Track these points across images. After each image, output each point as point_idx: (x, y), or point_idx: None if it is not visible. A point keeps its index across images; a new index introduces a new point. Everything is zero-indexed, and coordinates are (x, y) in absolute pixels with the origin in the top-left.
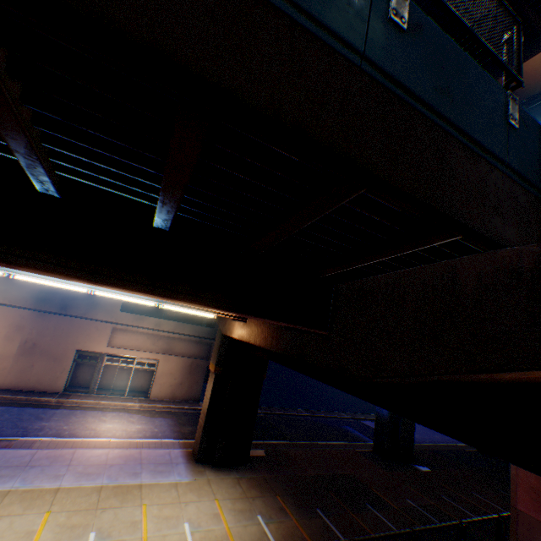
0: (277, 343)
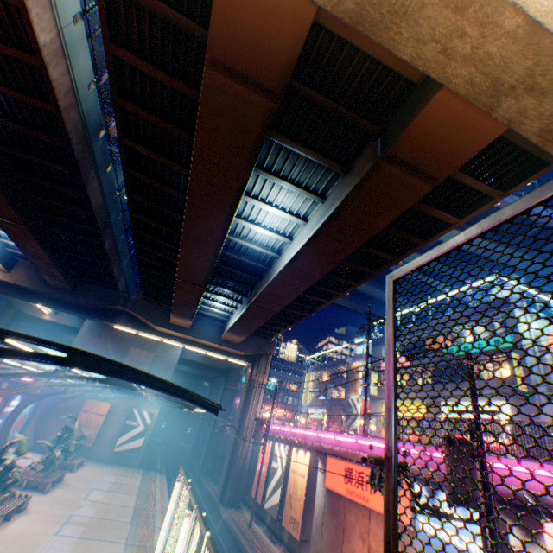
0: (44, 289)
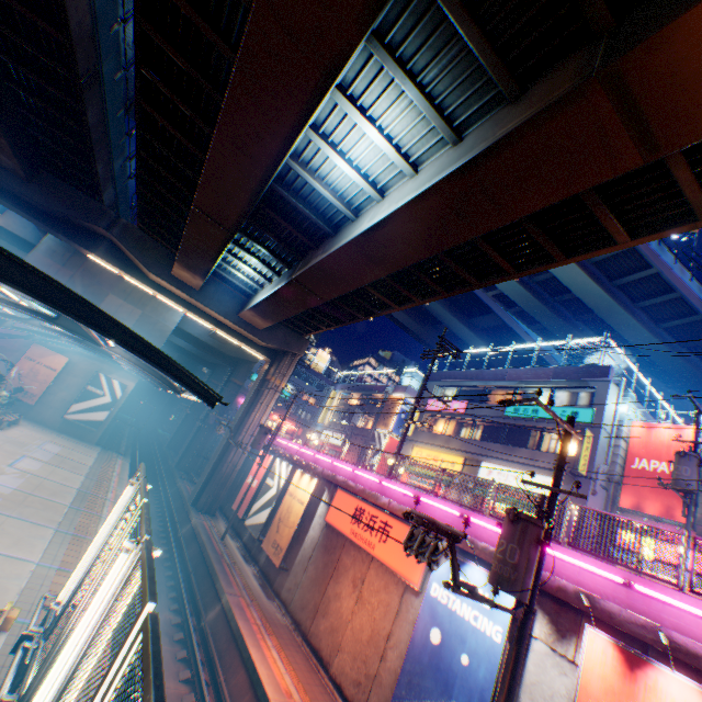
0: None
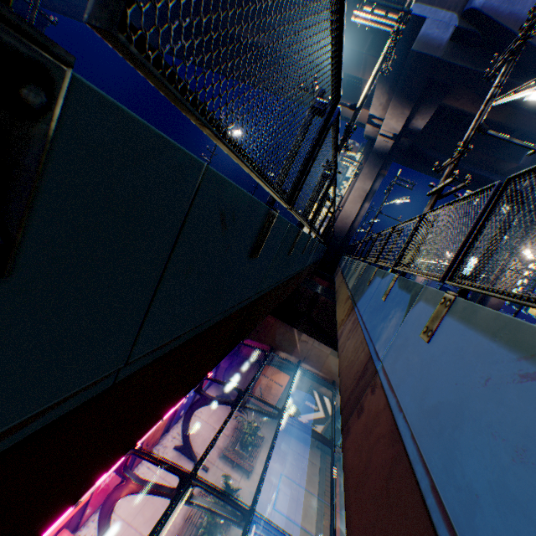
0: None
